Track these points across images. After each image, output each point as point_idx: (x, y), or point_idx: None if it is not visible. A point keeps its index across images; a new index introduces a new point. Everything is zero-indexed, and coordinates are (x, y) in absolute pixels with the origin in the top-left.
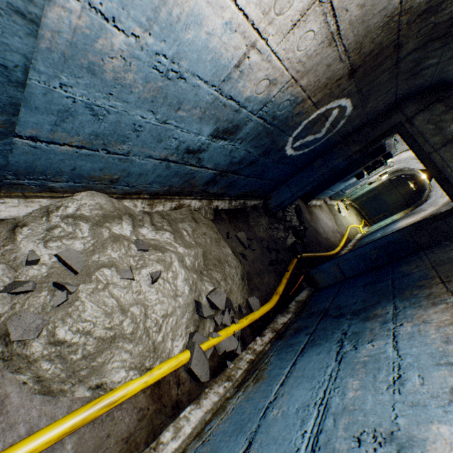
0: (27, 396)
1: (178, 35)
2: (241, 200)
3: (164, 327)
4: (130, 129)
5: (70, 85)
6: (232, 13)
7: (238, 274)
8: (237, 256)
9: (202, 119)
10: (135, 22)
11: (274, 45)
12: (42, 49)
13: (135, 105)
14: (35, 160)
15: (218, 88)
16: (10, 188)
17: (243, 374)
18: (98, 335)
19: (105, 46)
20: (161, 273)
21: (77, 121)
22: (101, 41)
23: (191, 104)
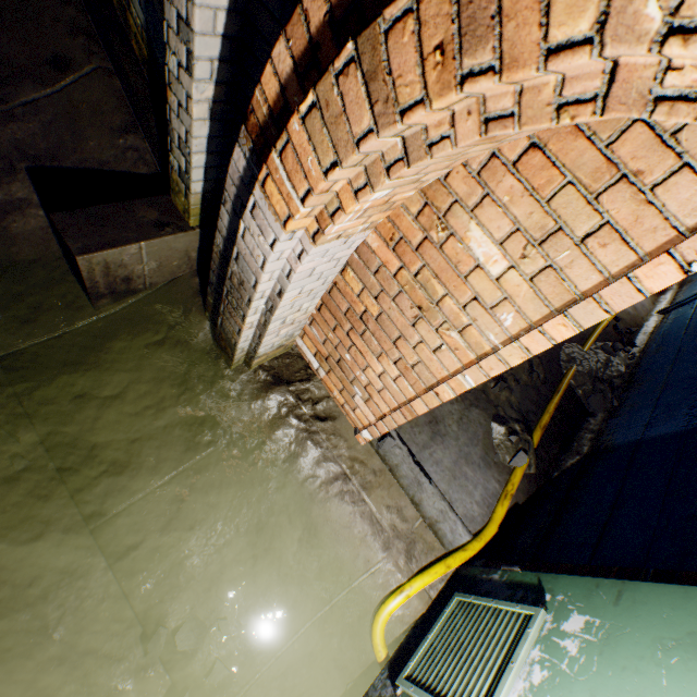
0: None
1: None
2: None
3: None
4: None
5: None
6: None
7: None
8: None
9: None
10: None
11: None
12: None
13: None
14: None
15: None
16: None
17: (678, 286)
18: None
19: None
20: None
21: None
22: None
23: None
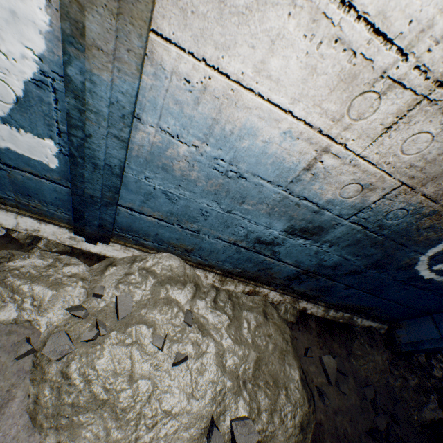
0: (22, 409)
1: (233, 144)
2: (344, 312)
3: (159, 426)
4: (198, 212)
5: (151, 178)
6: (290, 123)
7: (296, 418)
8: (308, 388)
9: (270, 214)
10: (194, 137)
11: (359, 149)
12: (133, 155)
13: (200, 195)
14: (132, 222)
15: (285, 188)
16: (118, 237)
17: None
18: (94, 390)
19: (173, 153)
20: (187, 358)
21: (157, 201)
22: (170, 150)
23: (256, 199)
